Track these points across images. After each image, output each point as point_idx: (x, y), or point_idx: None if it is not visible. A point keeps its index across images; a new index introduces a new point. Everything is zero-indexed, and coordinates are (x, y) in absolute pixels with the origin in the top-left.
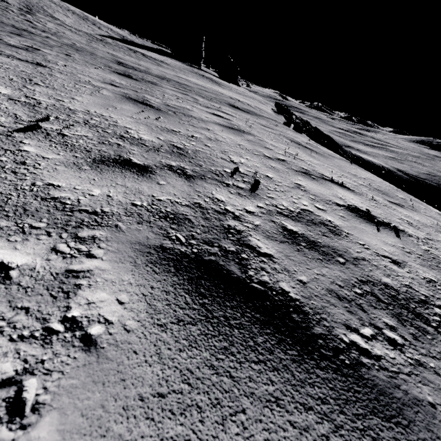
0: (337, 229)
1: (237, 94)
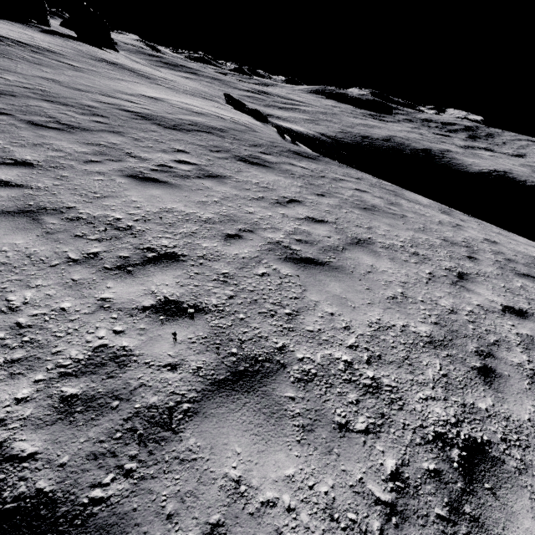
0: (501, 252)
1: (195, 97)
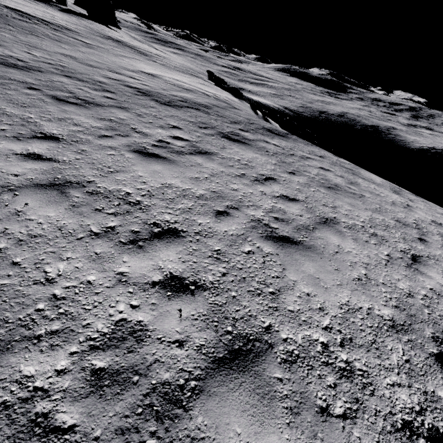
0: None
1: (184, 74)
